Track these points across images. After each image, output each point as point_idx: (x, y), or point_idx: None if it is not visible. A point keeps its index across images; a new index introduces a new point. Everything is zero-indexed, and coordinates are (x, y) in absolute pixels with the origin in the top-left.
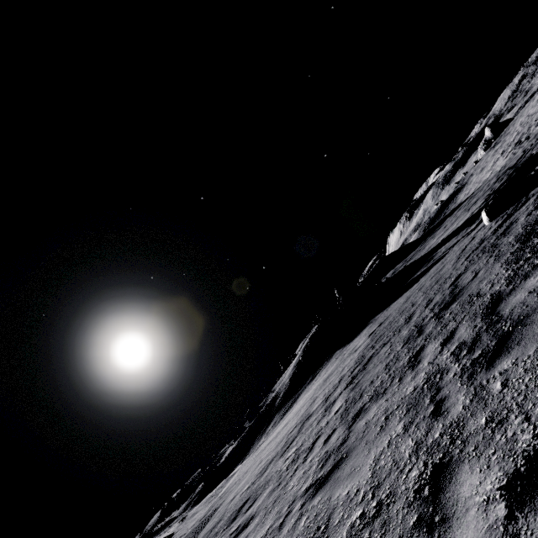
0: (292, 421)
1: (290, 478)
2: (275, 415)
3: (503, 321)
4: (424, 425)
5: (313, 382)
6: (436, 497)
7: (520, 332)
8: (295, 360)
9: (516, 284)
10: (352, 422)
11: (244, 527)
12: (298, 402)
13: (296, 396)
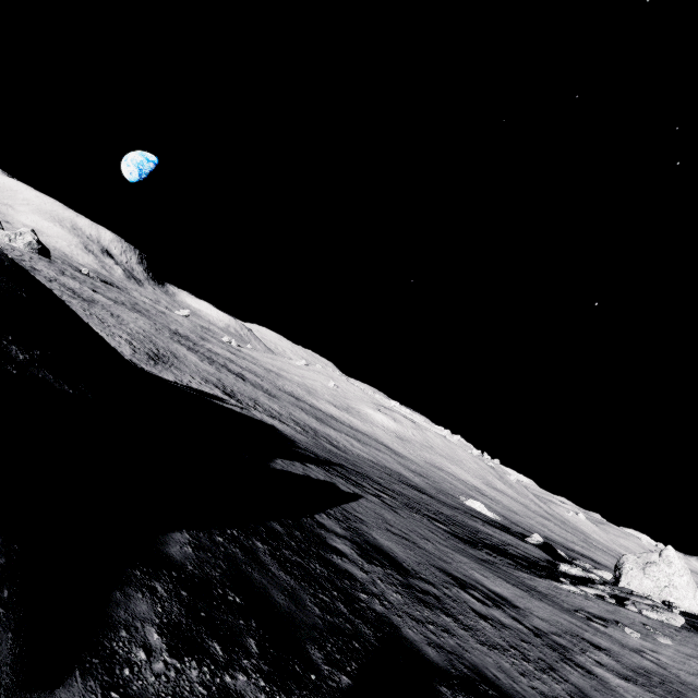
0: None
1: None
2: None
3: None
4: None
5: None
6: None
7: None
8: None
9: None
10: None
11: None
12: None
13: None
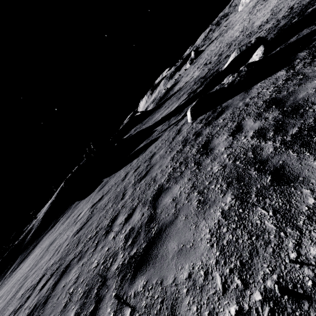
0: None
1: None
2: (19, 256)
3: None
4: None
5: (50, 233)
6: None
7: None
8: (53, 196)
9: None
10: None
11: None
12: (32, 254)
13: (37, 241)
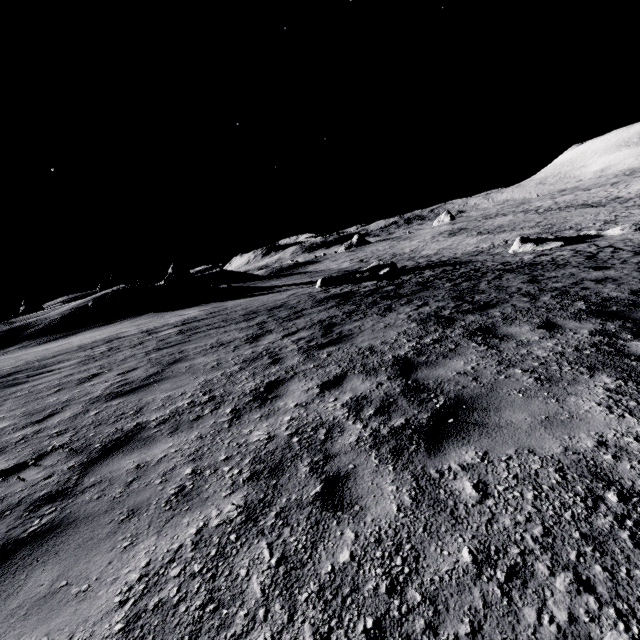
0: (82, 341)
1: (115, 353)
2: (23, 341)
3: (303, 314)
4: (253, 331)
5: (110, 326)
6: (256, 339)
7: (307, 316)
8: (76, 303)
9: (314, 307)
10: (192, 334)
11: (42, 373)
12: (79, 335)
13: (73, 332)
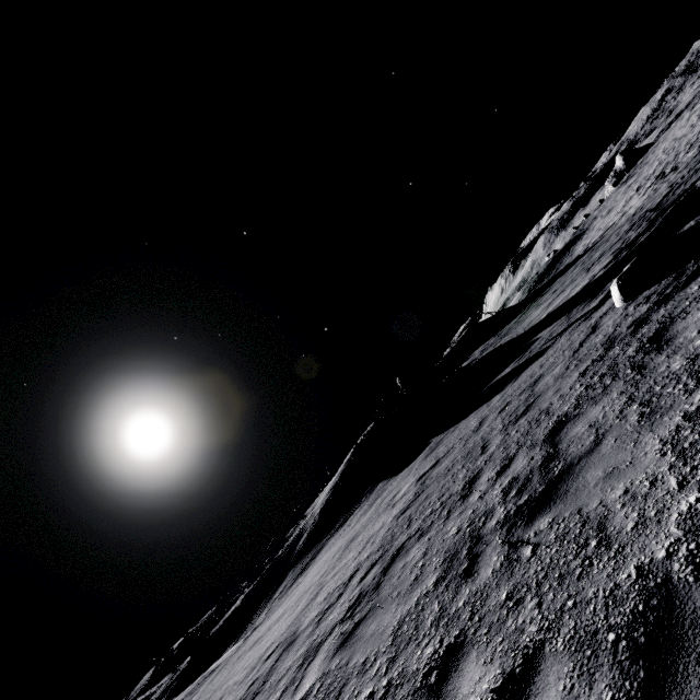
0: (285, 621)
1: None
2: (290, 571)
3: None
4: None
5: (341, 532)
6: None
7: None
8: (334, 477)
9: None
10: None
11: None
12: (314, 564)
13: (318, 547)
